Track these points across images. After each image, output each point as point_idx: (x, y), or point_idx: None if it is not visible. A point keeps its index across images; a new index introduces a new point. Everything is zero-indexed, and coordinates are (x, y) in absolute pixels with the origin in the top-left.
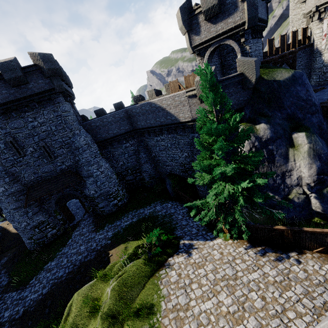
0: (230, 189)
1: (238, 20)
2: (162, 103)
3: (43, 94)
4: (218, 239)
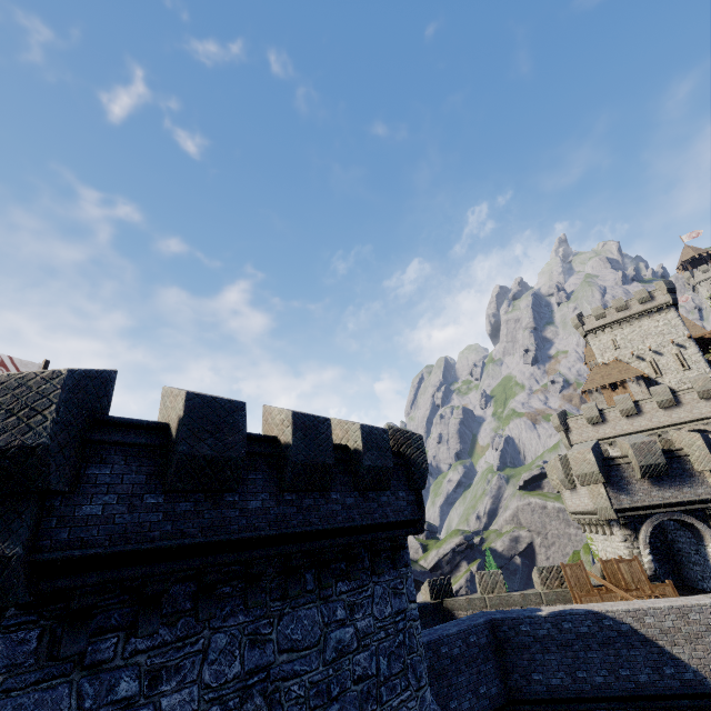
0: None
1: (701, 493)
2: (643, 621)
3: (395, 528)
4: None
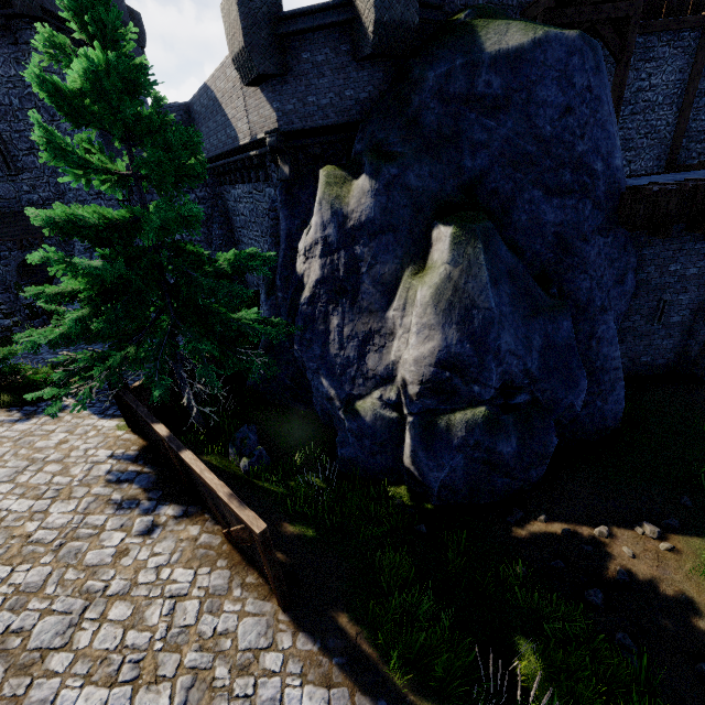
0: (87, 285)
1: None
2: (217, 86)
3: None
4: (114, 420)
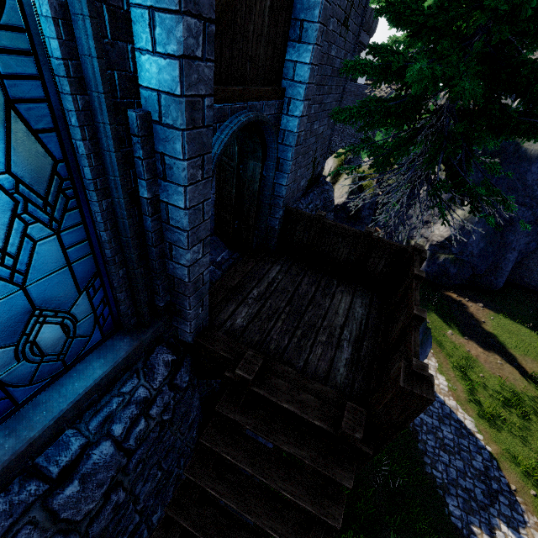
0: None
1: None
2: None
3: None
4: None
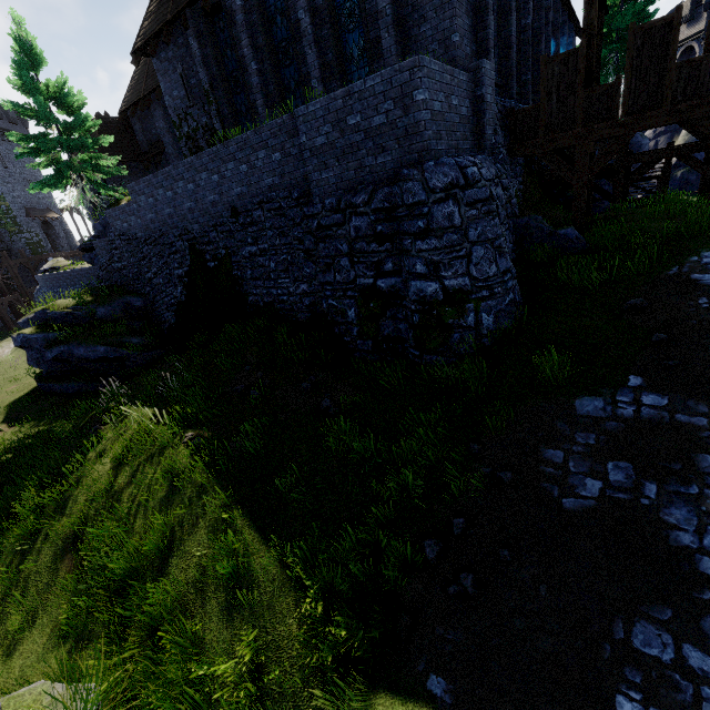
0: None
1: (700, 27)
2: None
3: None
4: None
